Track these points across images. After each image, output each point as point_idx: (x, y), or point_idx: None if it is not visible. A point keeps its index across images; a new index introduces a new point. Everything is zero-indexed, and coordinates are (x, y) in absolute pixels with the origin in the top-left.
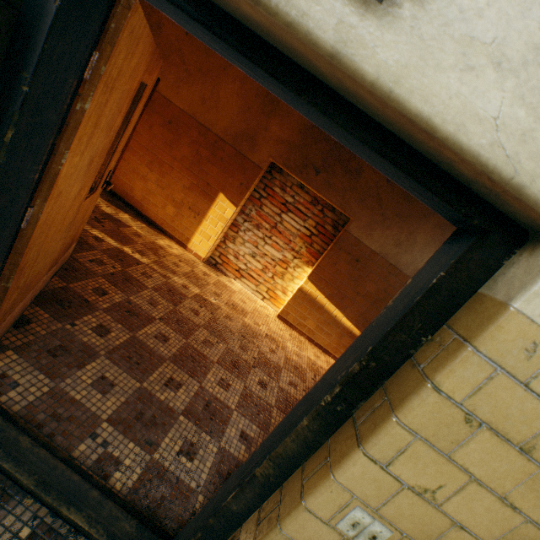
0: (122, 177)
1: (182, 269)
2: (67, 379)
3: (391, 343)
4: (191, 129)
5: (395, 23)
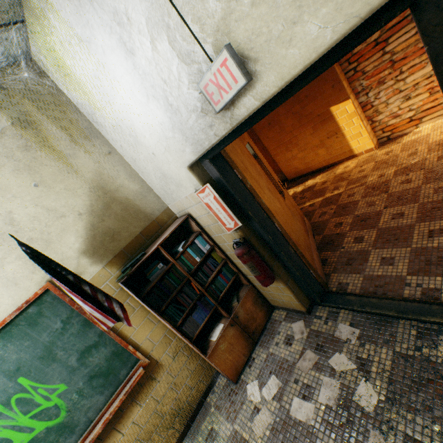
0: (286, 169)
1: (367, 169)
2: (365, 270)
3: None
4: (277, 112)
5: (260, 75)
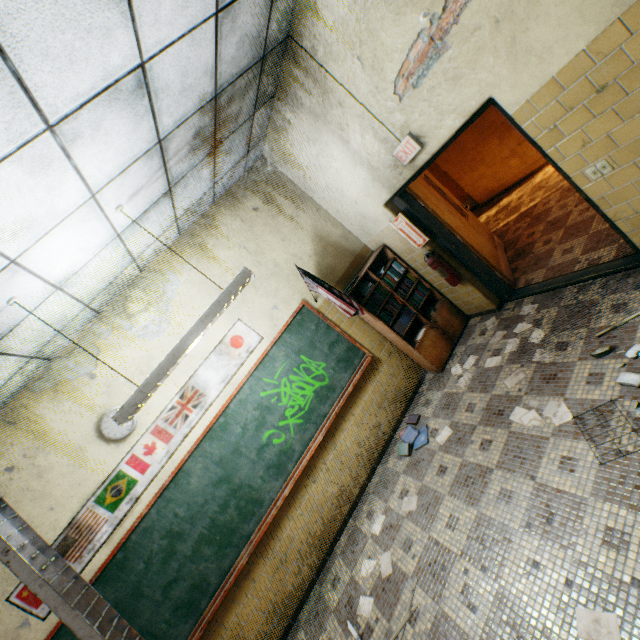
0: (475, 193)
1: None
2: (549, 264)
3: (530, 137)
4: None
5: (428, 143)
